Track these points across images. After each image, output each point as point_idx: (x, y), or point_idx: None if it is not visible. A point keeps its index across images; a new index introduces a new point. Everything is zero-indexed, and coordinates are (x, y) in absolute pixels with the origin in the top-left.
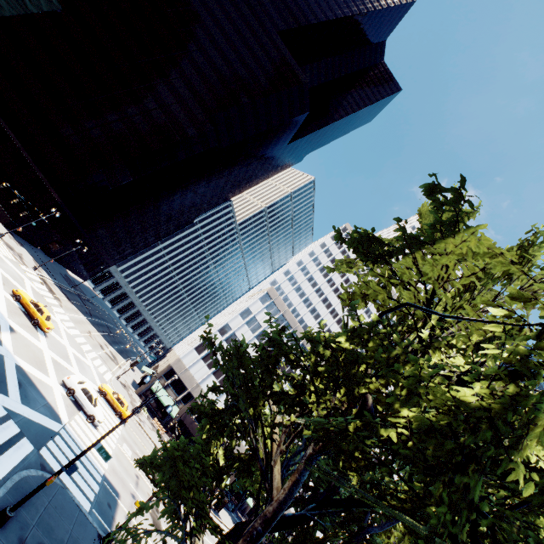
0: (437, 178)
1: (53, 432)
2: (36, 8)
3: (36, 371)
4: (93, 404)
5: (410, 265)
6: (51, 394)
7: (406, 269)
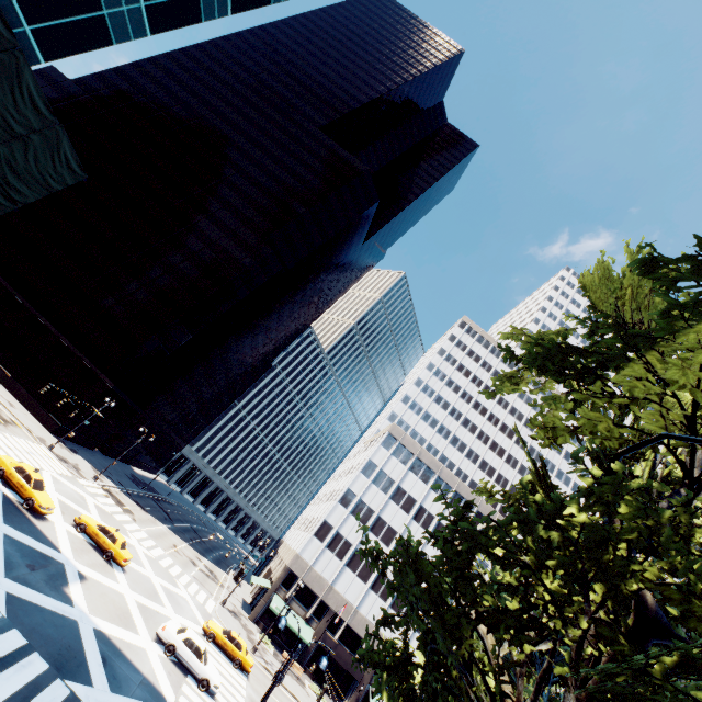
0: (653, 247)
1: None
2: (61, 185)
3: (121, 630)
4: (202, 660)
5: (640, 374)
6: (146, 662)
7: (635, 380)
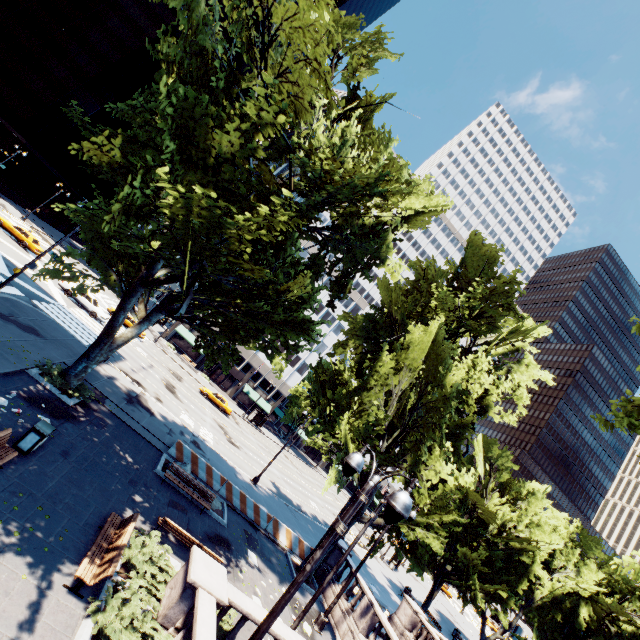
0: None
1: (48, 302)
2: None
3: (28, 269)
4: (92, 303)
5: None
6: (46, 287)
7: None
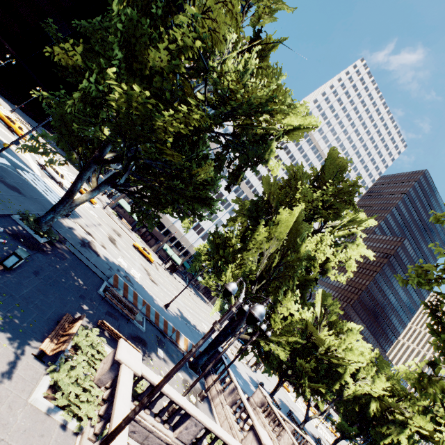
0: None
1: (28, 172)
2: None
3: (14, 147)
4: (59, 176)
5: None
6: (27, 161)
7: None
